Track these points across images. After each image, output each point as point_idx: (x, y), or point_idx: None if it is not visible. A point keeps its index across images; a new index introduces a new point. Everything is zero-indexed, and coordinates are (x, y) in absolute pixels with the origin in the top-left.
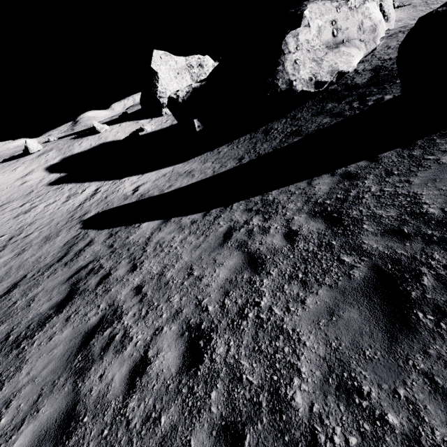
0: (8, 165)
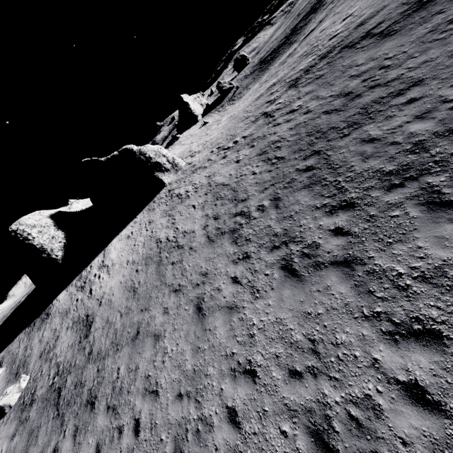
0: None
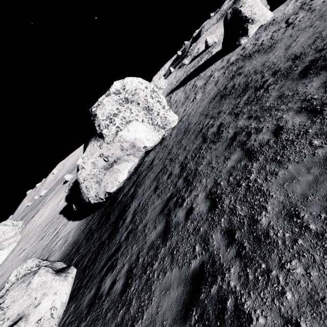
0: (61, 189)
